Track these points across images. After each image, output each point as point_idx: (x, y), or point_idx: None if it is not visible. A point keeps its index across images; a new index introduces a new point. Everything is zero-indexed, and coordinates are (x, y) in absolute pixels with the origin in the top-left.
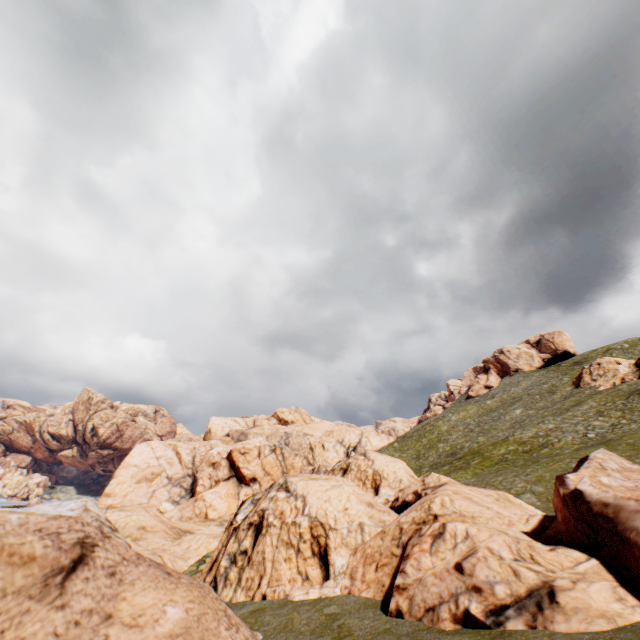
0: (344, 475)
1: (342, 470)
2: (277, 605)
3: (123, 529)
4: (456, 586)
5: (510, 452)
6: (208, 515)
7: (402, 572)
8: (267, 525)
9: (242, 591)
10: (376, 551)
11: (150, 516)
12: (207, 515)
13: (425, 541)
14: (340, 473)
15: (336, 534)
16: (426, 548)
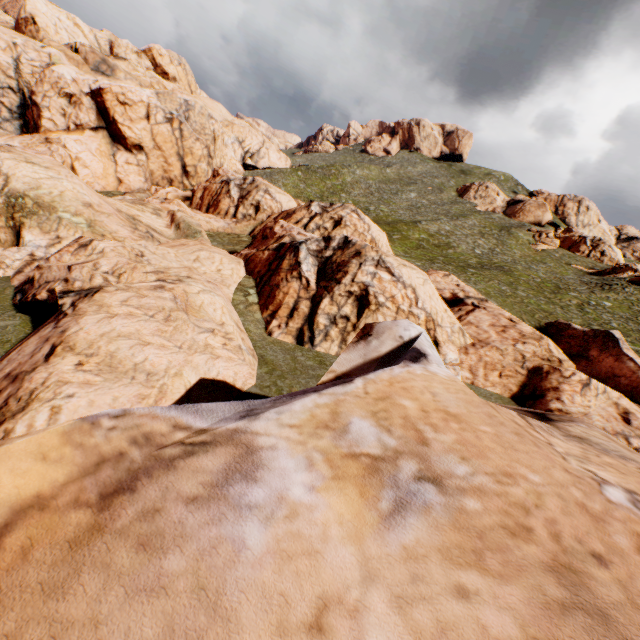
0: (337, 228)
1: (333, 221)
2: None
3: (62, 201)
4: (621, 429)
5: (424, 241)
6: (76, 171)
7: (560, 401)
8: (377, 304)
9: None
10: (497, 363)
11: (88, 189)
12: (75, 170)
13: (576, 386)
14: (330, 223)
15: (442, 331)
16: (577, 391)
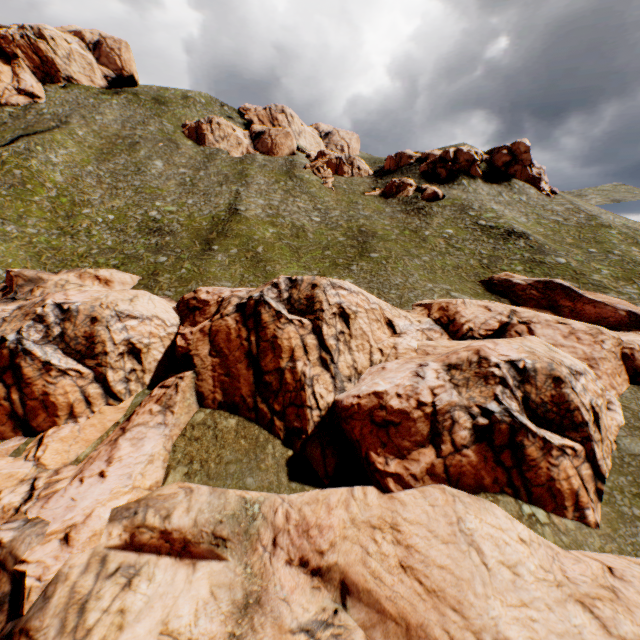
0: (351, 323)
1: (338, 317)
2: (636, 431)
3: None
4: None
5: (282, 237)
6: None
7: None
8: (600, 409)
9: (609, 458)
10: (612, 369)
11: None
12: None
13: None
14: (339, 322)
15: None
16: None
